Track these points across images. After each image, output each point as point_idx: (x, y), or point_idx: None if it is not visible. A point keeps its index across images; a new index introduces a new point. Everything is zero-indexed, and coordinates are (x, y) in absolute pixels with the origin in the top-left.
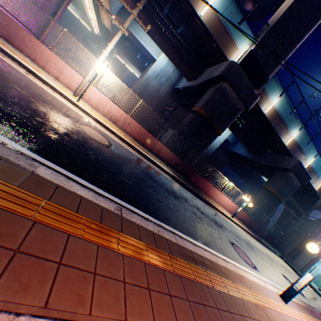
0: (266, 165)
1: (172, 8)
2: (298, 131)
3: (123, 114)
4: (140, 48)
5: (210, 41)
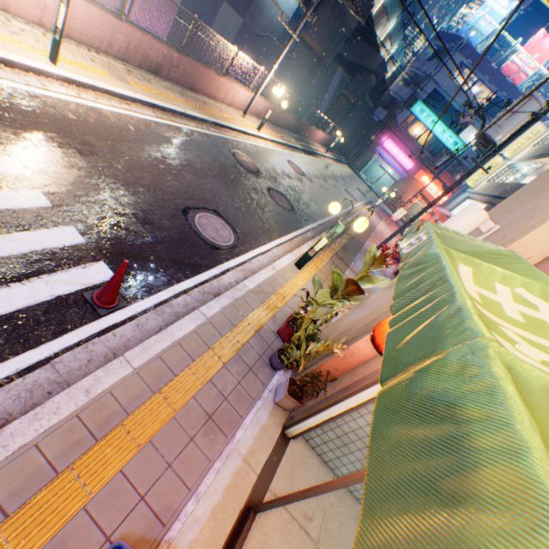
0: (351, 63)
1: None
2: (395, 21)
3: (266, 106)
4: None
5: None
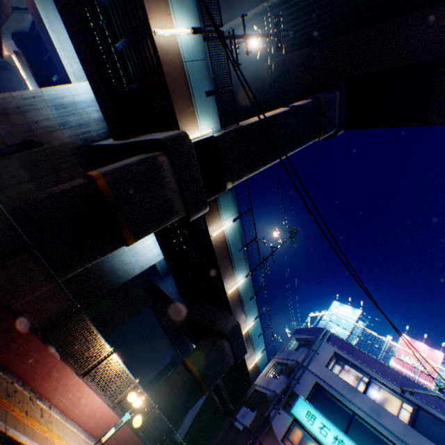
0: (198, 322)
1: (118, 2)
2: (245, 277)
3: None
4: (49, 48)
5: (162, 89)
